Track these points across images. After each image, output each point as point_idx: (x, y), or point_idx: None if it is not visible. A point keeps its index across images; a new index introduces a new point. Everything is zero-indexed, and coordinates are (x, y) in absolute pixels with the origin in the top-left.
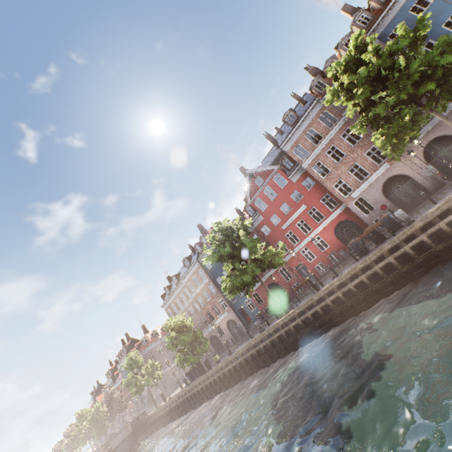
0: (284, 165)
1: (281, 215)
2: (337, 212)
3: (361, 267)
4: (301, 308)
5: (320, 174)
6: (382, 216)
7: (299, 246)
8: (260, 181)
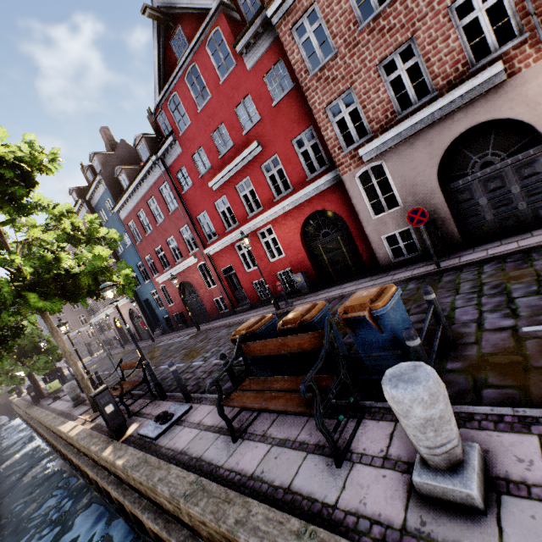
0: (240, 5)
1: (213, 155)
2: (317, 185)
3: (167, 507)
4: (80, 447)
5: (307, 58)
6: (357, 306)
7: (232, 235)
8: (182, 43)
